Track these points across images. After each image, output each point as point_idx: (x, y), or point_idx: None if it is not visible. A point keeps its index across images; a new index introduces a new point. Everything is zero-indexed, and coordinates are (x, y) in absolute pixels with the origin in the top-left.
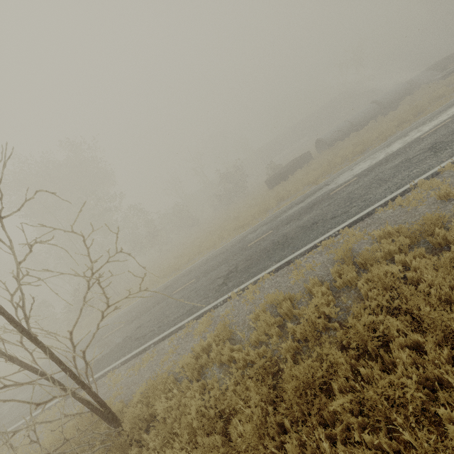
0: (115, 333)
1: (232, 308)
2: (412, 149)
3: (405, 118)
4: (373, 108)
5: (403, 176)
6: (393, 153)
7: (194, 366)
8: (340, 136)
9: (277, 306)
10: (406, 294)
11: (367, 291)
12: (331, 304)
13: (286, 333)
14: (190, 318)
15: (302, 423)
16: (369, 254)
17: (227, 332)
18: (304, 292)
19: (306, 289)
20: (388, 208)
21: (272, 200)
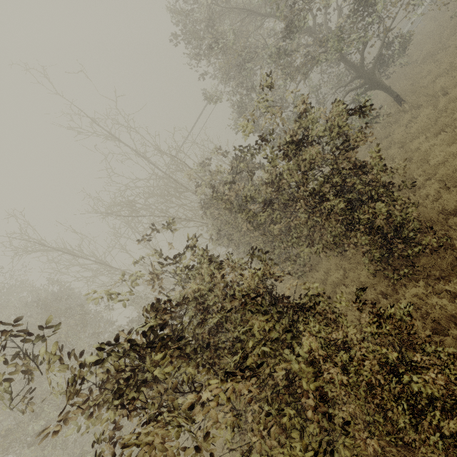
0: None
1: None
2: None
3: None
4: None
5: None
6: None
7: None
8: None
9: None
10: None
11: None
12: None
13: None
14: None
15: None
16: None
17: None
18: None
19: None
20: None
21: None
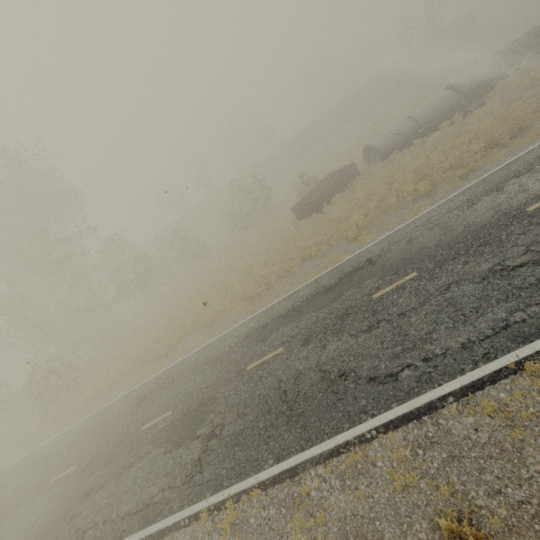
0: (62, 486)
1: None
2: (512, 240)
3: (497, 137)
4: (449, 97)
5: (496, 320)
6: (478, 233)
7: None
8: (399, 142)
9: None
10: None
11: None
12: None
13: None
14: (141, 533)
15: None
16: None
17: None
18: None
19: None
20: (467, 414)
21: (296, 256)
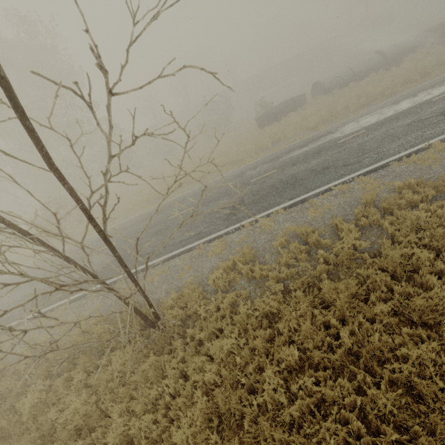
0: (108, 250)
1: (248, 236)
2: (424, 110)
3: (411, 78)
4: (376, 59)
5: (416, 135)
6: (403, 112)
7: (224, 280)
8: (339, 84)
9: (302, 236)
10: (435, 235)
11: (392, 230)
12: (361, 238)
13: (313, 258)
14: (200, 241)
15: (340, 322)
16: (394, 200)
17: (251, 255)
18: (325, 227)
19: (327, 225)
20: (402, 164)
21: (267, 140)
